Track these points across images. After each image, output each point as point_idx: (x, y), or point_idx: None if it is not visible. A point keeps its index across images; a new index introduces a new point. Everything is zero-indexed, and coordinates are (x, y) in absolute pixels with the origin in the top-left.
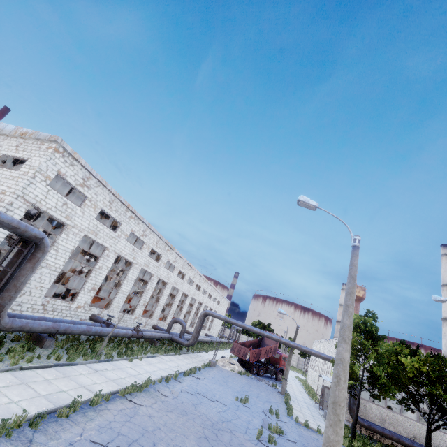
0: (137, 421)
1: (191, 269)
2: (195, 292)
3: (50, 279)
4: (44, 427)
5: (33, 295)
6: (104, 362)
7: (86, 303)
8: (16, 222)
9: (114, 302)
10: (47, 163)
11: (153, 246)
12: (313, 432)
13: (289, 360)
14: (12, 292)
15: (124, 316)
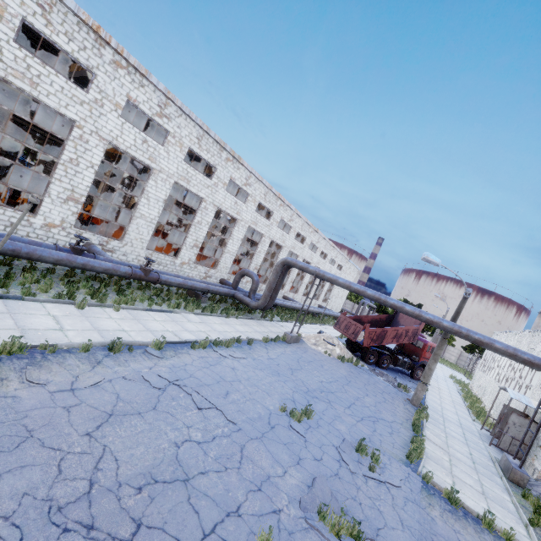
0: None
1: (283, 206)
2: (295, 244)
3: None
4: None
5: None
6: None
7: (65, 222)
8: None
9: (129, 231)
10: None
11: (191, 145)
12: (470, 523)
13: (437, 352)
14: None
15: (159, 257)
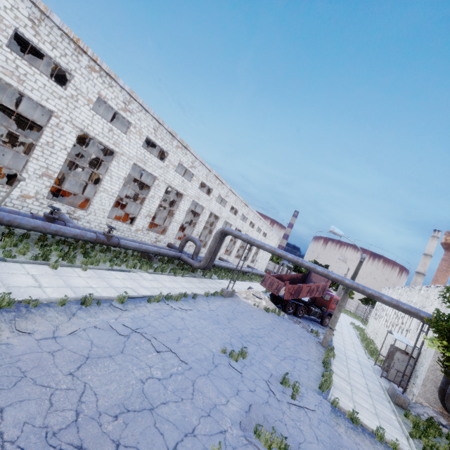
0: None
1: (220, 185)
2: (229, 215)
3: None
4: None
5: None
6: None
7: (39, 193)
8: None
9: (93, 203)
10: None
11: (149, 134)
12: (367, 437)
13: (341, 304)
14: None
15: (118, 225)
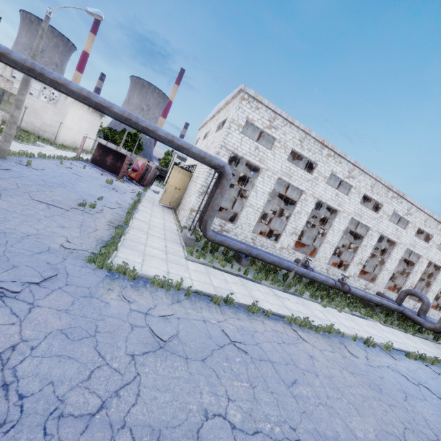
0: (289, 349)
1: None
2: None
3: (254, 218)
4: (195, 300)
5: (244, 229)
6: (290, 294)
7: (289, 246)
8: (203, 153)
9: (319, 252)
10: (237, 112)
11: (366, 192)
12: None
13: None
14: (211, 211)
15: (334, 270)
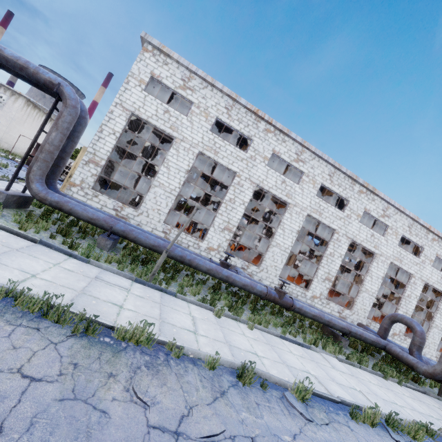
0: None
1: (436, 241)
2: None
3: (167, 203)
4: None
5: (151, 218)
6: (153, 288)
7: (220, 246)
8: (24, 61)
9: (266, 258)
10: (138, 65)
11: (323, 182)
12: None
13: None
14: (39, 152)
15: (290, 287)
